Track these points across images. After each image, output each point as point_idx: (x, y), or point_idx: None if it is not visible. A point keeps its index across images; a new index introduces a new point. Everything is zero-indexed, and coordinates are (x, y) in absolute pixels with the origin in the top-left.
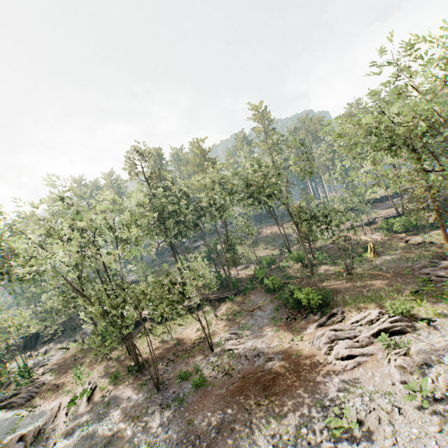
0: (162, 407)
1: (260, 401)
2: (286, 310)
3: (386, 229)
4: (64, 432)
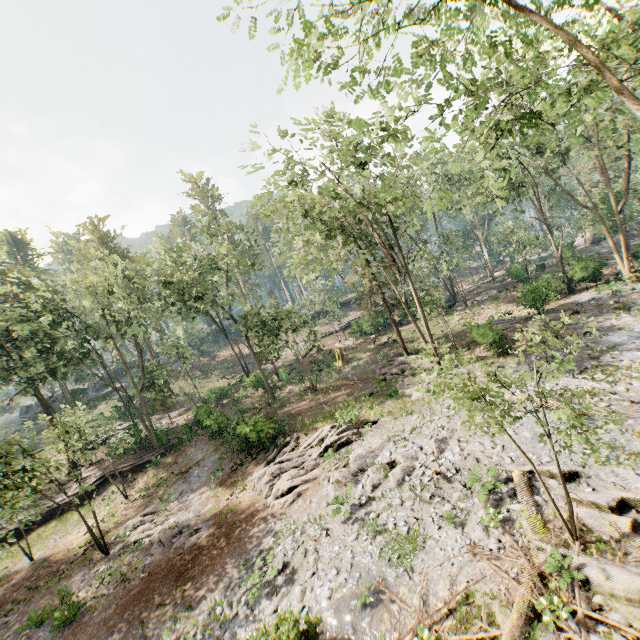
0: None
1: (166, 599)
2: (234, 456)
3: (359, 332)
4: None
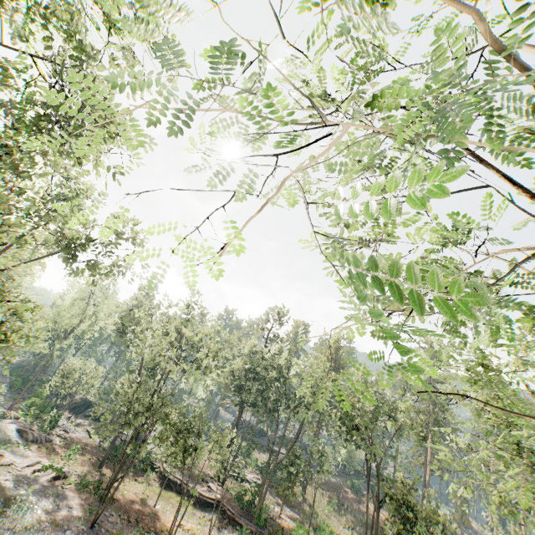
0: None
1: None
2: None
3: None
4: (19, 479)
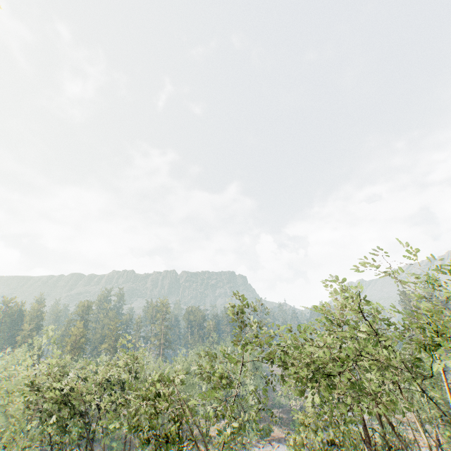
0: None
1: None
2: None
3: None
4: None
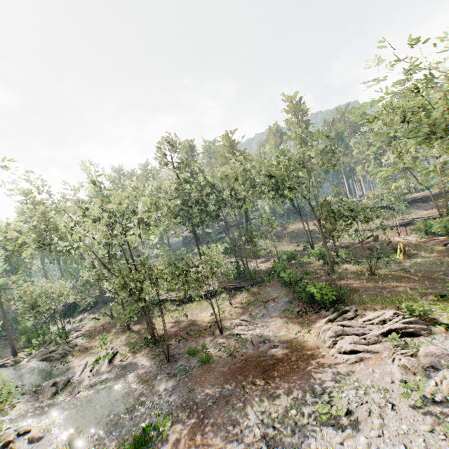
0: (169, 376)
1: (257, 382)
2: (299, 304)
3: (424, 230)
4: (87, 384)
